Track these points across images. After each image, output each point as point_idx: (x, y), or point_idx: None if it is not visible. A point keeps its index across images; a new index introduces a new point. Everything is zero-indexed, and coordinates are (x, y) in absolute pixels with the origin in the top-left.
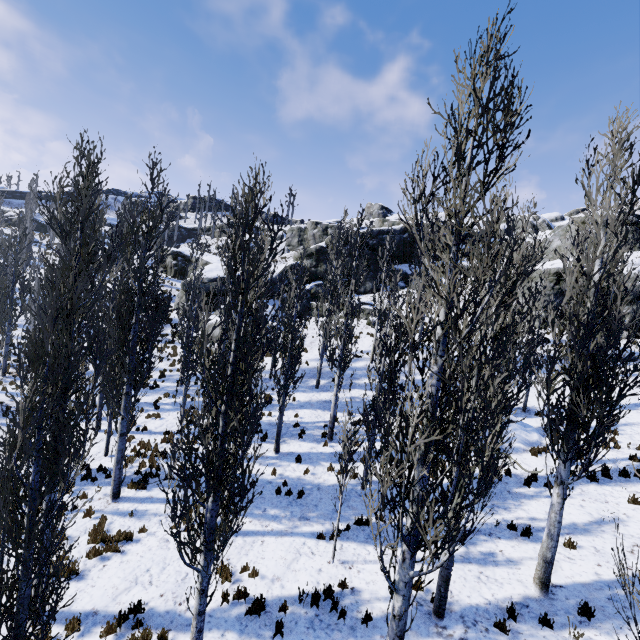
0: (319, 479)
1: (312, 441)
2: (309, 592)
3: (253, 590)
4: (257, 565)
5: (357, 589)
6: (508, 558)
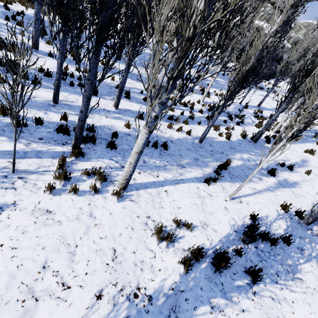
0: (166, 134)
1: (138, 103)
2: (235, 229)
3: (196, 243)
4: (179, 216)
5: (258, 217)
6: (293, 182)
